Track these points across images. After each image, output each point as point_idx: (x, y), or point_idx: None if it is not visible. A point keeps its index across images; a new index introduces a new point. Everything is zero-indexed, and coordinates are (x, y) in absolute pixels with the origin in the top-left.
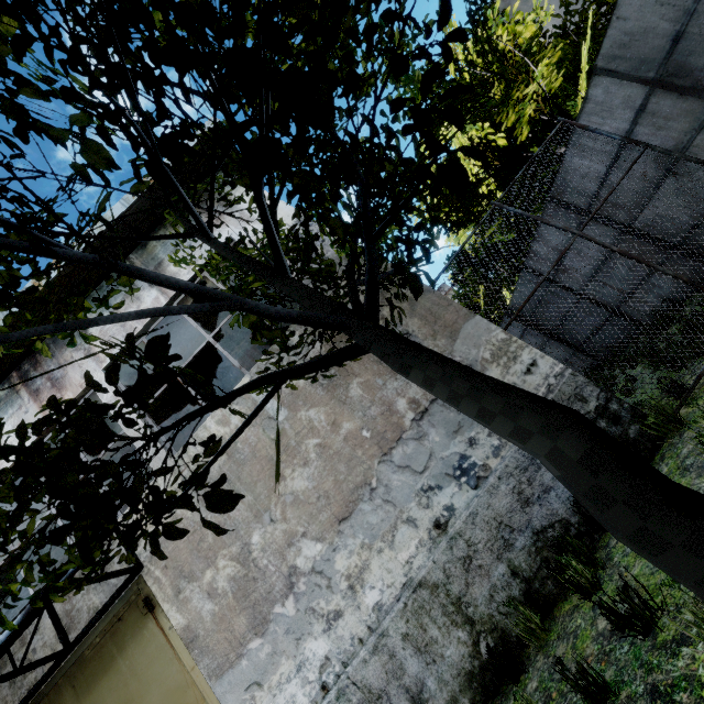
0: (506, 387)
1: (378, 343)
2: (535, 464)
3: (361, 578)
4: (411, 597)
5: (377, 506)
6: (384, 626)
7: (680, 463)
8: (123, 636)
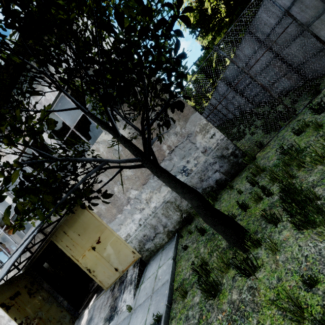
0: (183, 186)
1: (151, 168)
2: (207, 170)
3: (150, 200)
4: (165, 205)
5: (155, 181)
6: (156, 211)
7: (247, 175)
8: (78, 214)
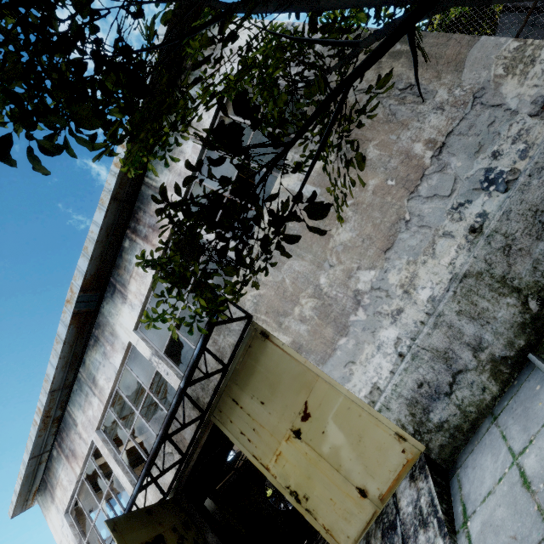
0: None
1: None
2: None
3: (412, 284)
4: (459, 286)
5: (414, 232)
6: (439, 310)
7: None
8: (255, 354)
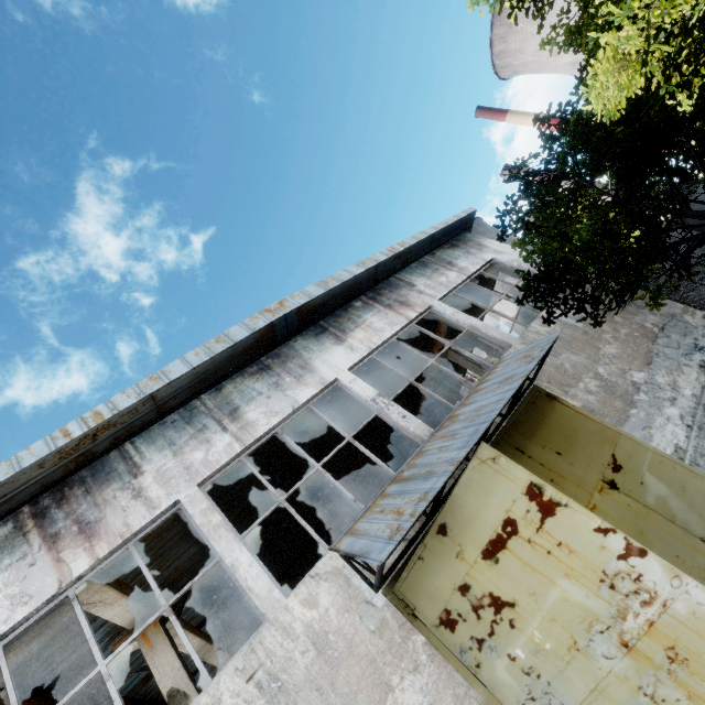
0: None
1: None
2: None
3: (676, 385)
4: None
5: (664, 359)
6: (703, 402)
7: None
8: (542, 410)
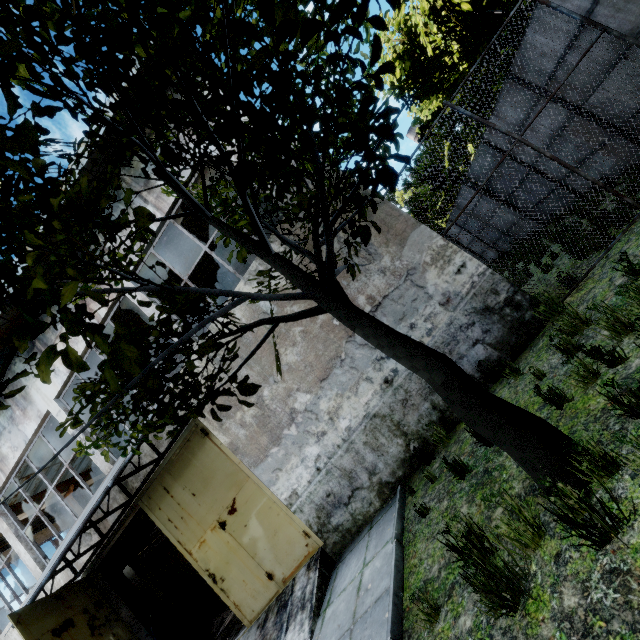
0: (409, 342)
1: (336, 311)
2: (455, 340)
3: (337, 413)
4: (369, 423)
5: (346, 371)
6: (352, 438)
7: (549, 342)
8: (193, 449)
